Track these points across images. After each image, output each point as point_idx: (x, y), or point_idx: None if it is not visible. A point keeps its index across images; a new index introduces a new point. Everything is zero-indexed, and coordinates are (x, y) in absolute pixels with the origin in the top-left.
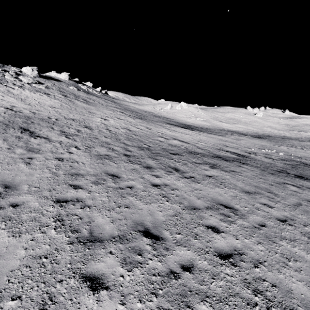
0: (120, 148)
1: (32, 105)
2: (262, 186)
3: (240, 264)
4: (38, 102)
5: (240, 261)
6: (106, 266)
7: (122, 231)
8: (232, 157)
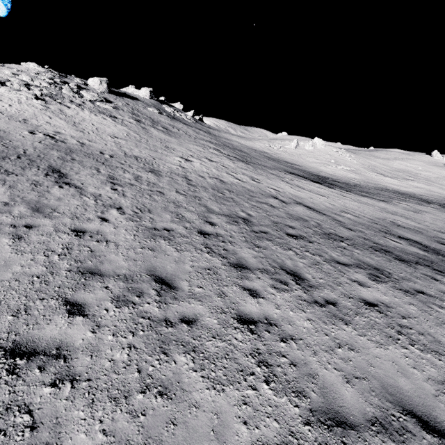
0: (196, 216)
1: (85, 133)
2: None
3: None
4: (96, 128)
5: None
6: None
7: None
8: (413, 253)
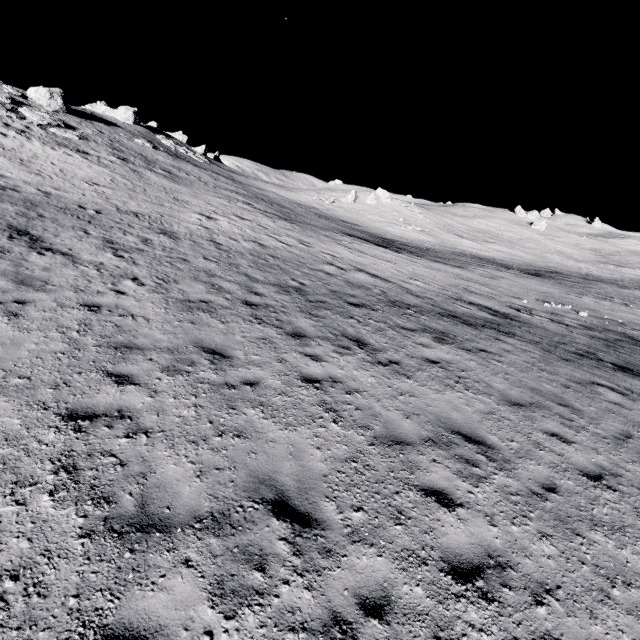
0: (236, 286)
1: (44, 176)
2: (546, 389)
3: (502, 594)
4: (60, 170)
5: (501, 588)
6: (172, 603)
7: (222, 500)
8: (481, 318)
